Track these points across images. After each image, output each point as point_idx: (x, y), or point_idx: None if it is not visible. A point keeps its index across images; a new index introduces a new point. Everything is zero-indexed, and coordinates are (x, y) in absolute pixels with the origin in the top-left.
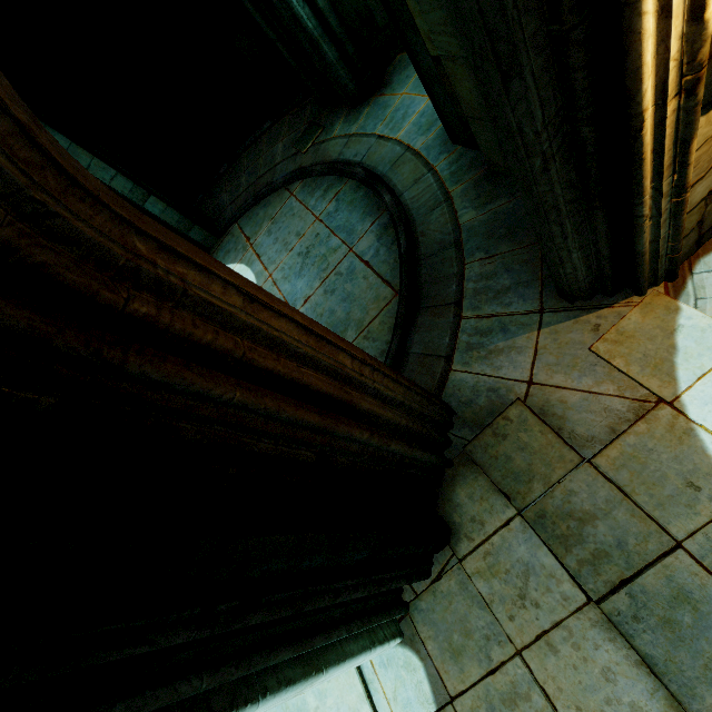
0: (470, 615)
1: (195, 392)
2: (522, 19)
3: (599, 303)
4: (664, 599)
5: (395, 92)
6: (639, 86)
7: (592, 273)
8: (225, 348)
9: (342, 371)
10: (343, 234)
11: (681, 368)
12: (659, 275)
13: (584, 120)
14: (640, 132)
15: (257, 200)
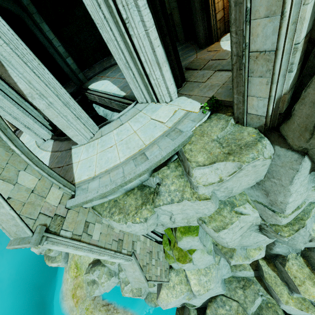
0: (193, 85)
1: None
2: None
3: (207, 47)
4: (227, 63)
5: None
6: None
7: (205, 37)
8: None
9: None
10: None
11: (222, 47)
12: (215, 38)
13: None
14: None
15: (105, 69)
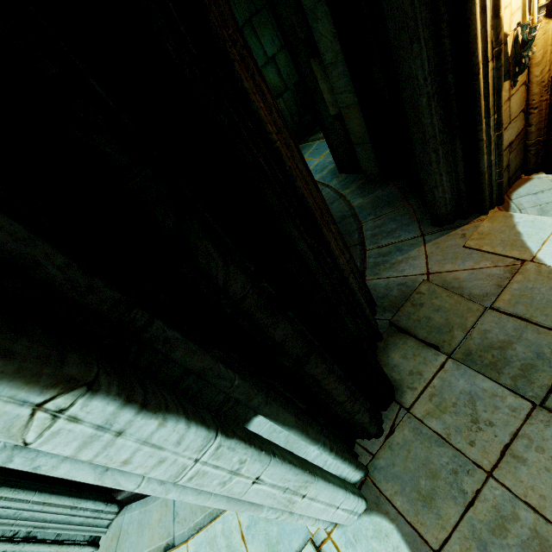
0: (431, 456)
1: (260, 117)
2: (421, 7)
3: (460, 223)
4: None
5: None
6: (476, 46)
7: (453, 198)
8: (269, 119)
9: (319, 202)
10: None
11: (528, 242)
12: (493, 198)
13: (449, 70)
14: (478, 76)
15: None
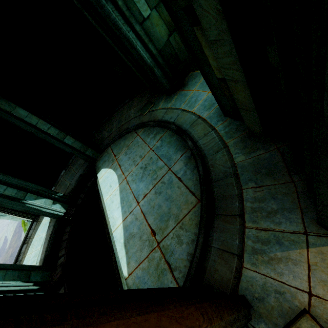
0: None
1: None
2: None
3: None
4: None
5: (190, 89)
6: None
7: None
8: None
9: None
10: (165, 159)
11: None
12: None
13: None
14: None
15: (120, 136)
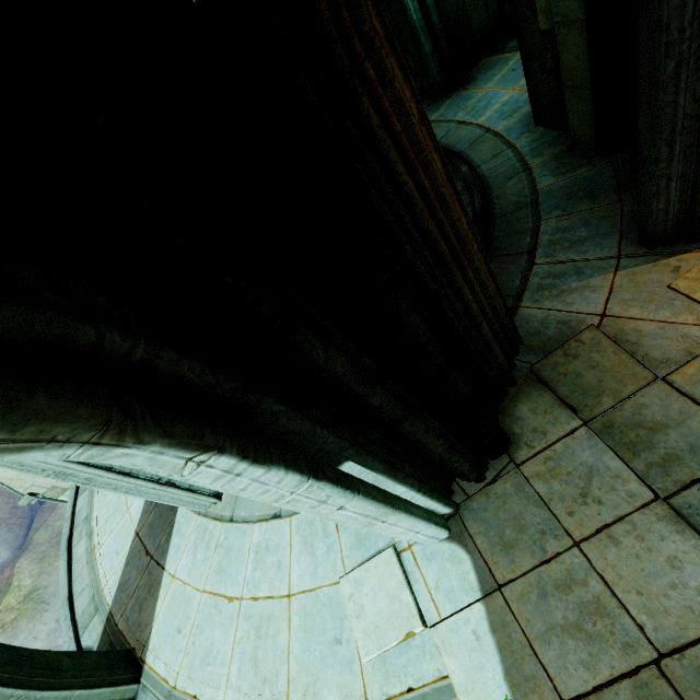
0: (525, 513)
1: (389, 158)
2: None
3: (680, 249)
4: None
5: (479, 87)
6: None
7: (682, 212)
8: (405, 144)
9: (462, 231)
10: None
11: None
12: None
13: None
14: None
15: None
